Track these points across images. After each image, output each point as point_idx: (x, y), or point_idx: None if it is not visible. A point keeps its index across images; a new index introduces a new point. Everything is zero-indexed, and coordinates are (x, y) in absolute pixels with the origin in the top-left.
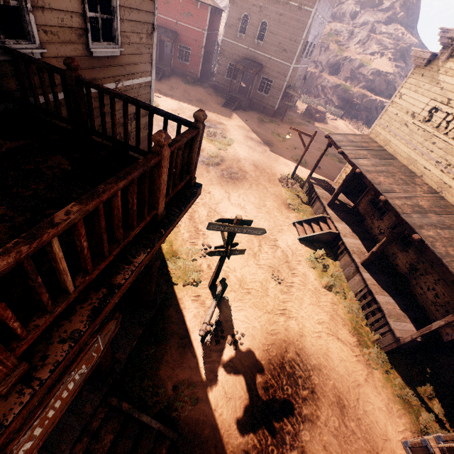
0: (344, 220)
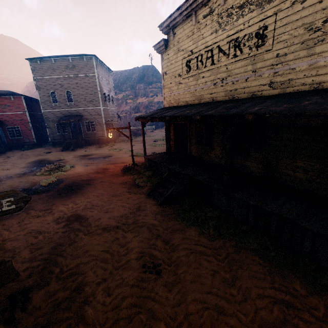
0: (188, 167)
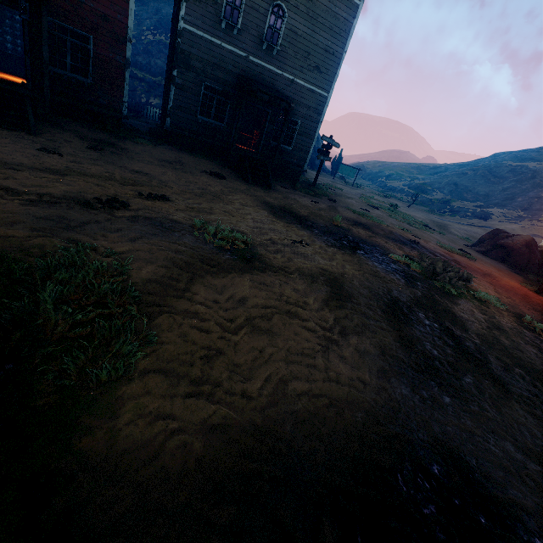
0: None
